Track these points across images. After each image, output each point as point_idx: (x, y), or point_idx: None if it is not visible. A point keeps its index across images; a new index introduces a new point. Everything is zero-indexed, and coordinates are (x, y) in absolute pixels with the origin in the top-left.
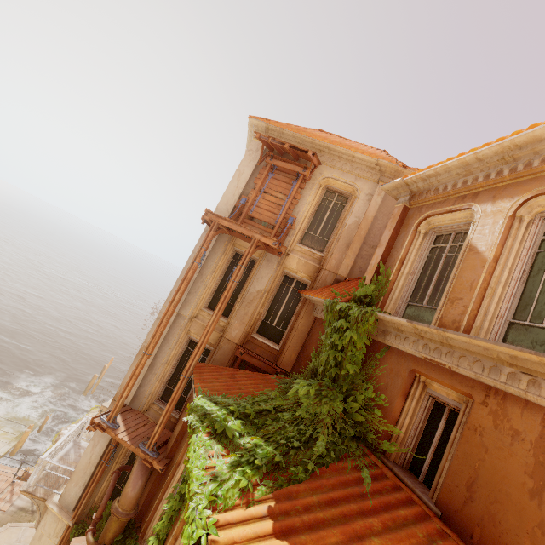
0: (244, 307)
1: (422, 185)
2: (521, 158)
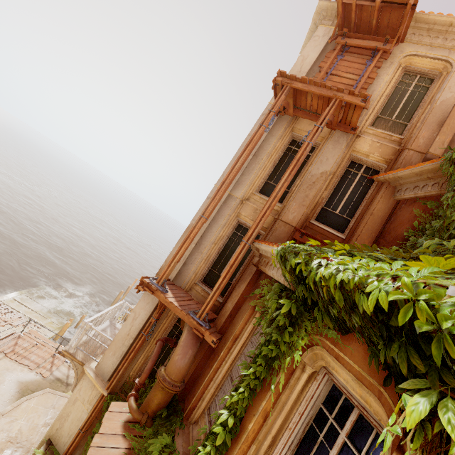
0: (305, 189)
1: None
2: None
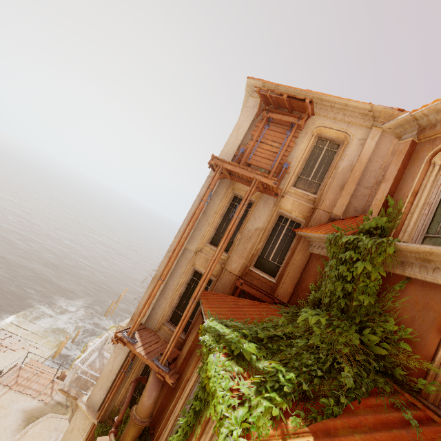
0: (243, 243)
1: (435, 116)
2: None
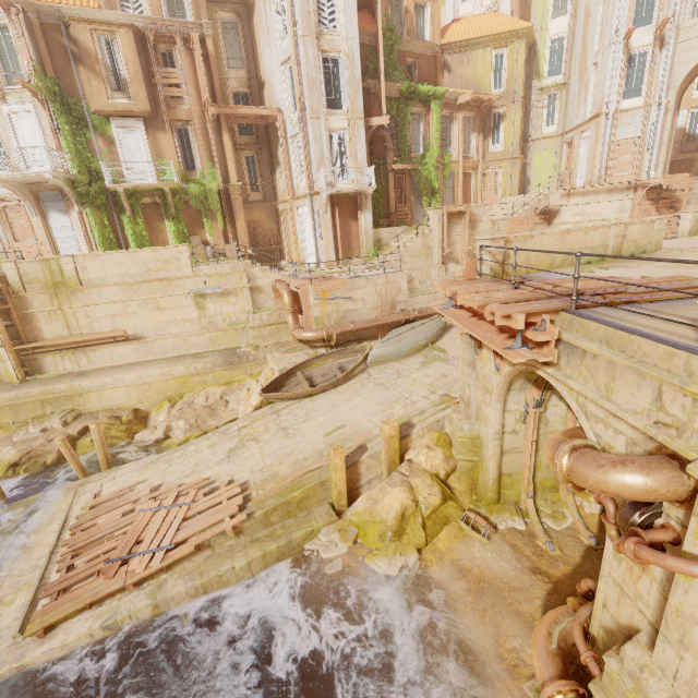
0: None
1: None
2: None
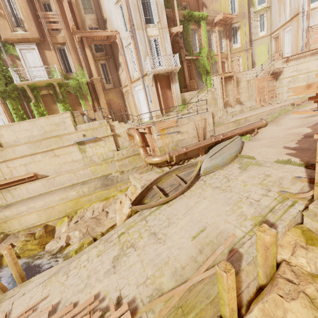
0: None
1: None
2: None
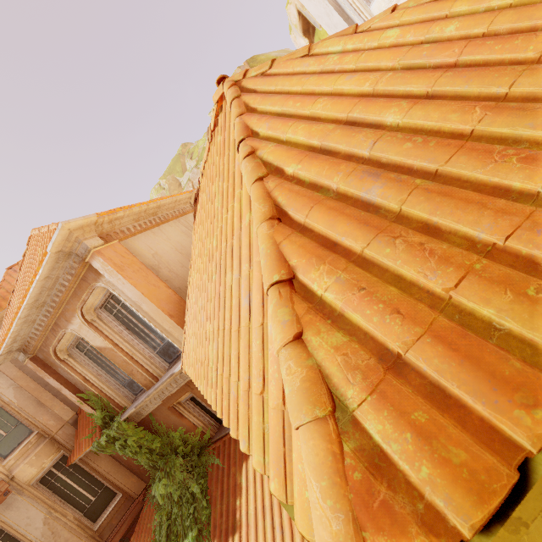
0: None
1: (18, 343)
2: (46, 301)
